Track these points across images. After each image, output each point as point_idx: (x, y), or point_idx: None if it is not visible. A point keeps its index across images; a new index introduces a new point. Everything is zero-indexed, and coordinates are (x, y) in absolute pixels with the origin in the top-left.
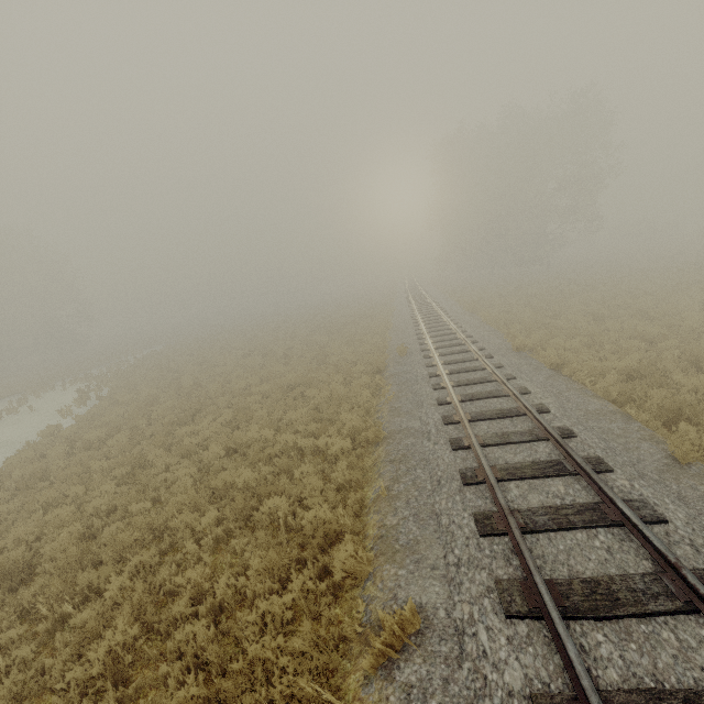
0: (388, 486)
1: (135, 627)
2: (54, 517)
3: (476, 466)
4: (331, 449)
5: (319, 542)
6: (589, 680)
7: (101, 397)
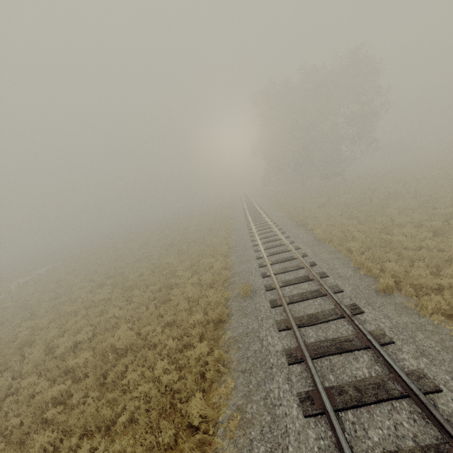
0: None
1: None
2: None
3: None
4: None
5: None
6: None
7: None
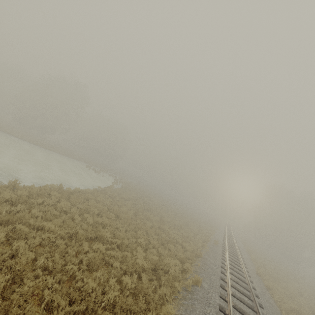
0: (200, 265)
1: (145, 241)
2: (120, 209)
3: (226, 279)
4: (187, 247)
5: (182, 259)
6: (232, 308)
7: (122, 186)
